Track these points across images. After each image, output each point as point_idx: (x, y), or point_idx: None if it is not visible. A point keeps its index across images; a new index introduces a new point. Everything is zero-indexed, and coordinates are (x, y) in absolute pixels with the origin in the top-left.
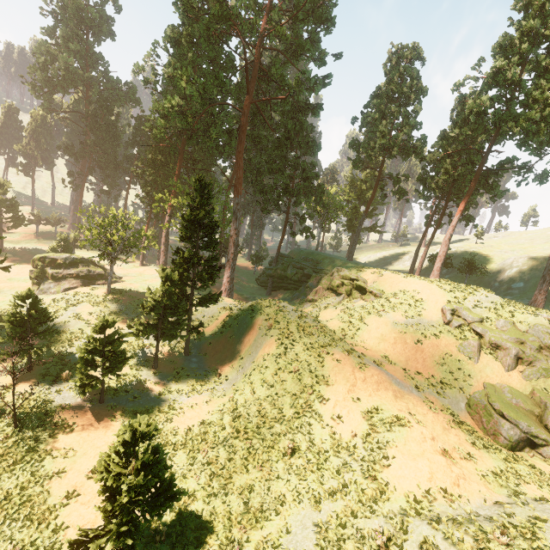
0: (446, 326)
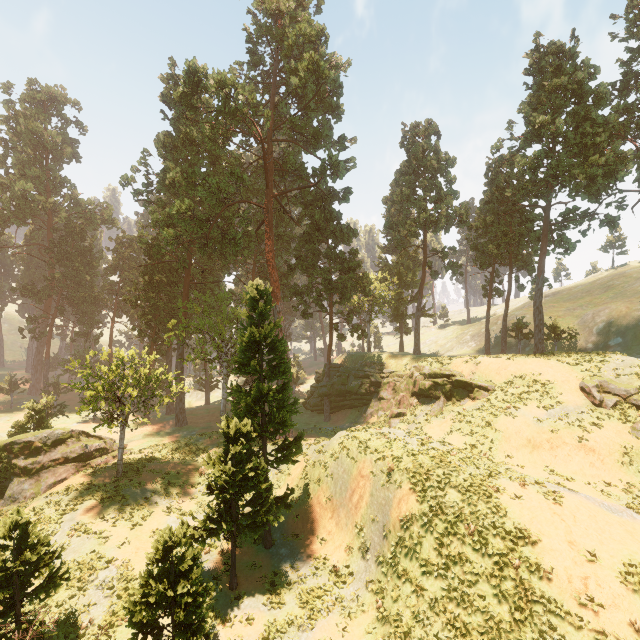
0: (599, 408)
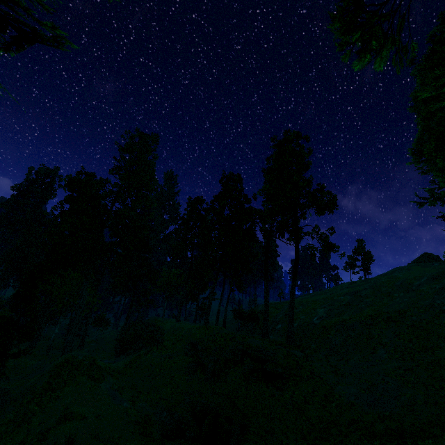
0: (185, 356)
